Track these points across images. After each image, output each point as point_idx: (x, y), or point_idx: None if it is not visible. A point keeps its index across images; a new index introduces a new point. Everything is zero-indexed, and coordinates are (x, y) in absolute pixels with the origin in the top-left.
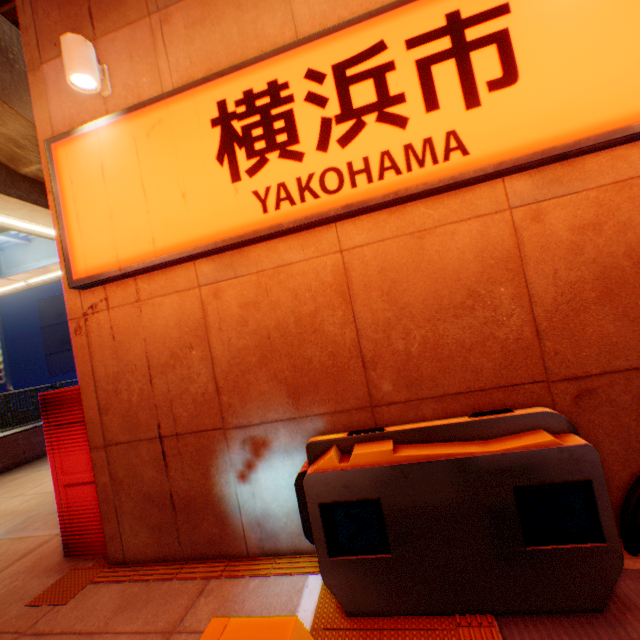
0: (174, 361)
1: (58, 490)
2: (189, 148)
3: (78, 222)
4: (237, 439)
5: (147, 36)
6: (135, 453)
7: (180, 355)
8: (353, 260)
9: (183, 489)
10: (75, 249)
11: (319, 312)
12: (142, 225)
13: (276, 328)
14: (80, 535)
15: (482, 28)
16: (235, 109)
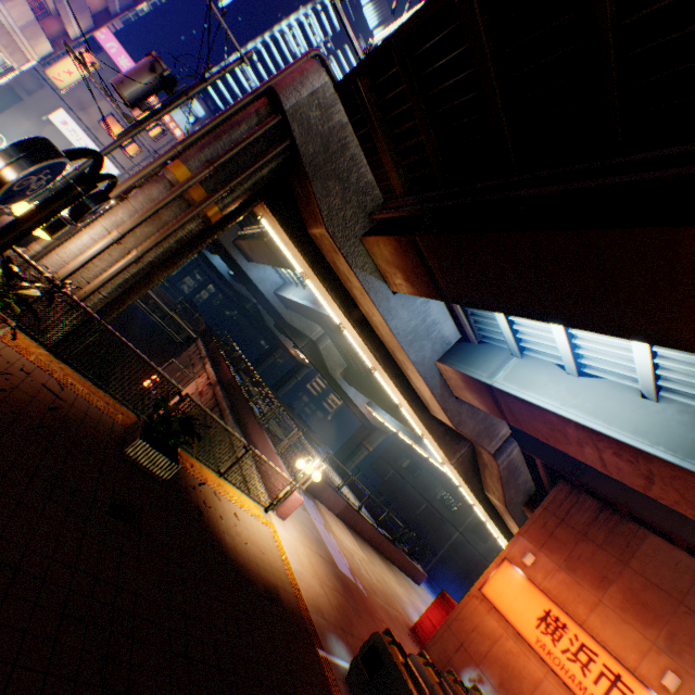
0: (481, 633)
1: (424, 613)
2: (532, 604)
3: (493, 579)
4: (477, 670)
5: (550, 566)
6: (452, 636)
7: (484, 634)
8: (544, 680)
9: (454, 659)
10: (487, 583)
11: (525, 677)
12: (506, 601)
13: (511, 664)
14: (418, 629)
15: (622, 685)
16: (551, 613)
